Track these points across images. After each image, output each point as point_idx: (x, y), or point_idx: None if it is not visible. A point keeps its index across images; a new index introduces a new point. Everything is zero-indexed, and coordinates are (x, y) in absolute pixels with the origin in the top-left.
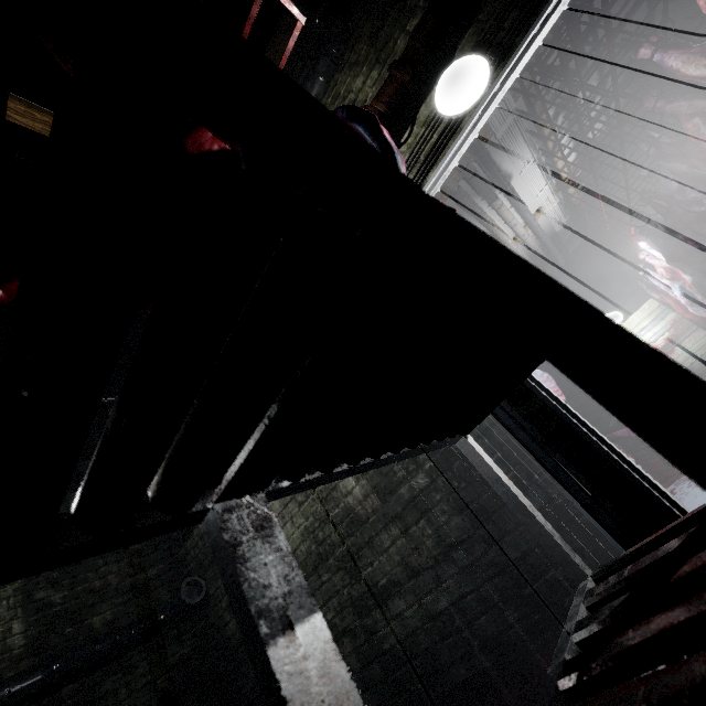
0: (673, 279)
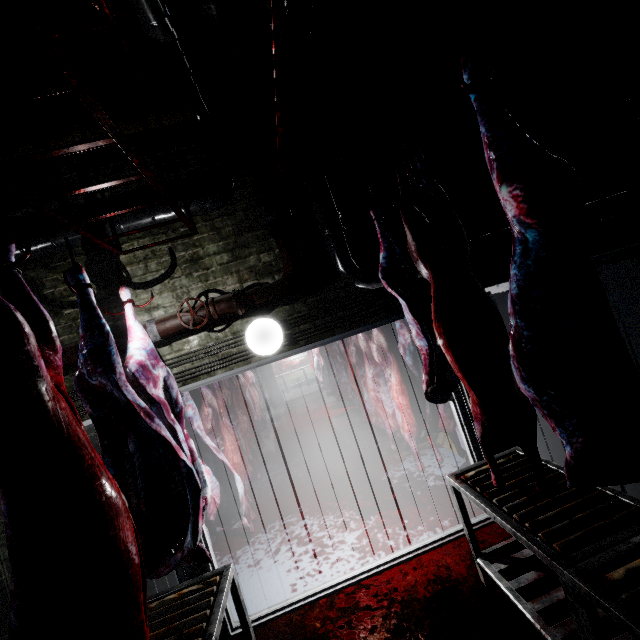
0: (317, 355)
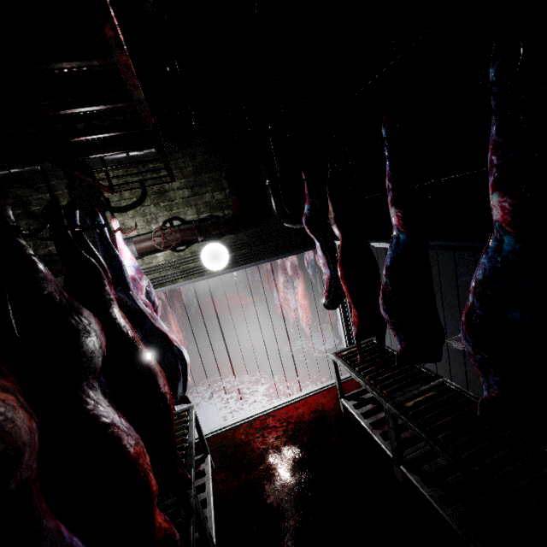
0: None
